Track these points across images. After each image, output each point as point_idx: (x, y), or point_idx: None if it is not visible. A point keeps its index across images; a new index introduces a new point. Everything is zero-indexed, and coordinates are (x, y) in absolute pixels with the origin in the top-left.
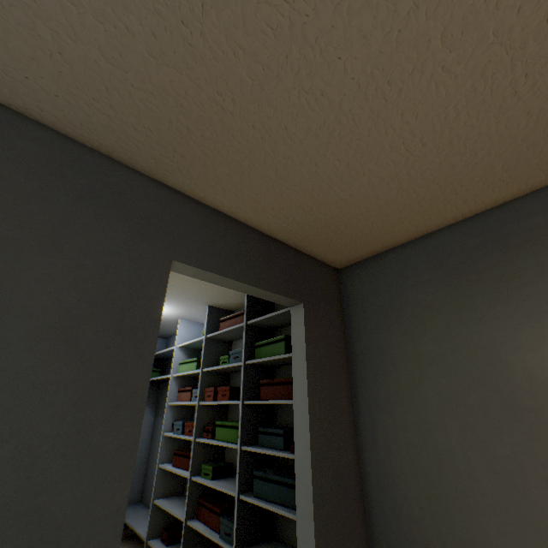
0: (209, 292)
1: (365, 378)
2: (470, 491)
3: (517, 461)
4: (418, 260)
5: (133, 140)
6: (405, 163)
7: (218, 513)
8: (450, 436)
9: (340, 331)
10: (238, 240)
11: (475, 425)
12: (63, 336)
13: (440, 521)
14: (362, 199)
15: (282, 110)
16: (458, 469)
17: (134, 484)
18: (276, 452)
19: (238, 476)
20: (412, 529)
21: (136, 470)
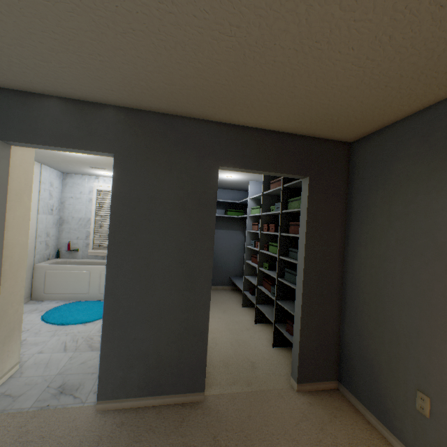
0: None
1: (354, 225)
2: (398, 294)
3: (430, 283)
4: (410, 135)
5: (188, 108)
6: (363, 74)
7: (270, 285)
8: (396, 265)
9: (342, 193)
10: (258, 143)
11: (413, 260)
12: (181, 208)
13: (378, 306)
14: (341, 100)
15: (254, 76)
16: (395, 283)
17: (238, 268)
18: (293, 261)
19: (277, 270)
20: (363, 307)
21: (238, 262)
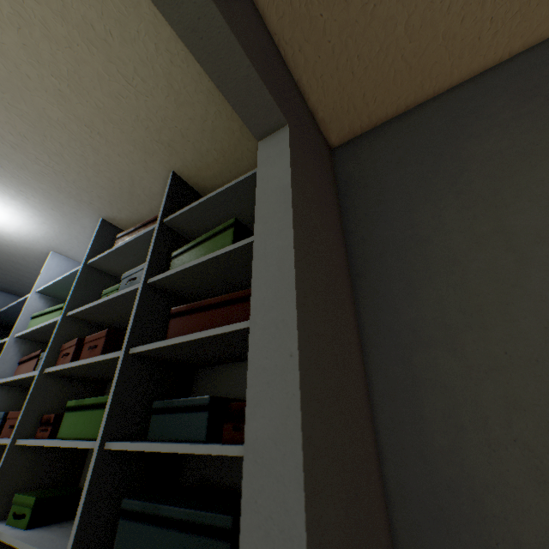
0: (102, 177)
1: (387, 293)
2: None
3: None
4: (486, 99)
5: None
6: None
7: None
8: None
9: (337, 222)
10: None
11: None
12: None
13: None
14: None
15: None
16: None
17: None
18: (185, 445)
19: (80, 516)
20: None
21: None
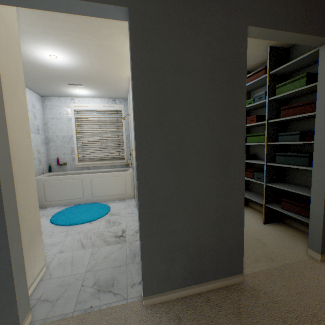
0: None
1: None
2: None
3: None
4: None
5: None
6: None
7: (251, 172)
8: None
9: None
10: None
11: None
12: (210, 79)
13: None
14: None
15: None
16: None
17: None
18: (294, 142)
19: (265, 156)
20: None
21: None
